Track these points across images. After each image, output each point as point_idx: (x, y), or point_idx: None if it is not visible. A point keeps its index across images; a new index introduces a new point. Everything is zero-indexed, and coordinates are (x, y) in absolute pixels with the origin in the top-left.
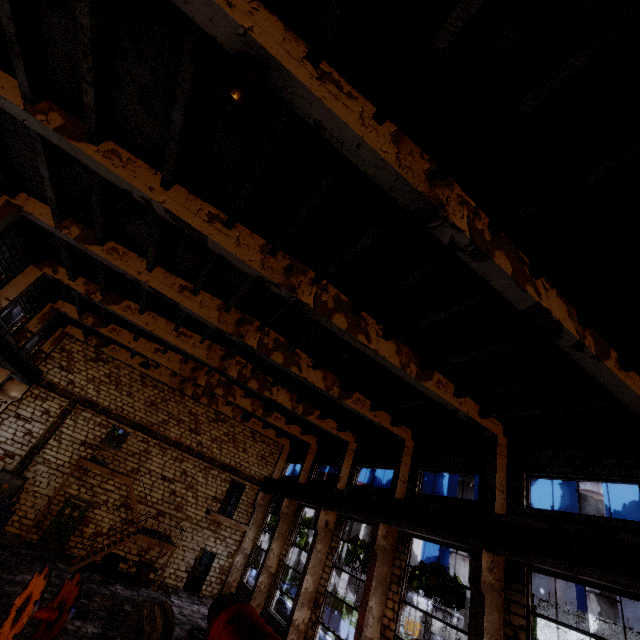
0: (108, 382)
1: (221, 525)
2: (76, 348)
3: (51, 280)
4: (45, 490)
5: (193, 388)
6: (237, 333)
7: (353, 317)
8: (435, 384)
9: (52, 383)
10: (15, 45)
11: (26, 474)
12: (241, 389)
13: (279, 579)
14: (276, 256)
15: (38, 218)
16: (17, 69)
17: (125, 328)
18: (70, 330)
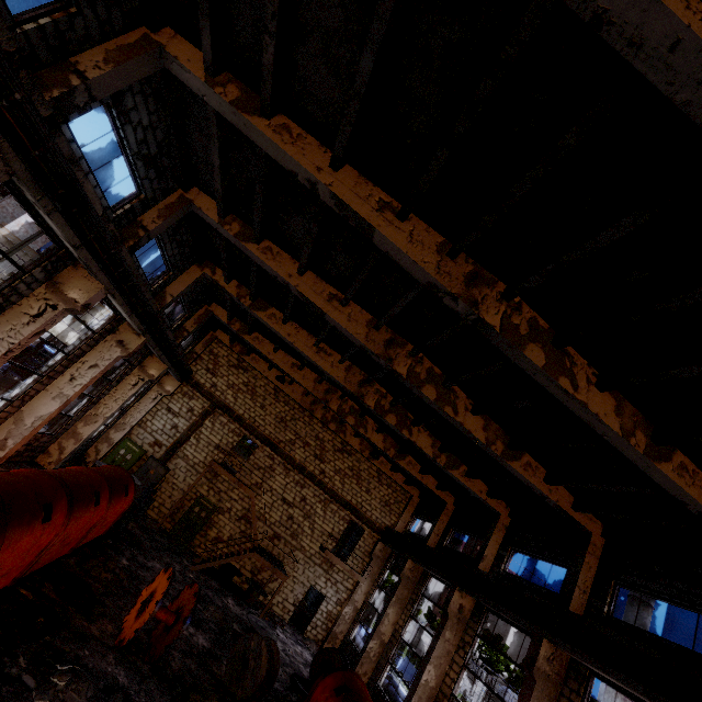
0: (245, 391)
1: (334, 566)
2: (222, 353)
3: (209, 282)
4: (181, 484)
5: (323, 411)
6: (385, 356)
7: (554, 351)
8: (675, 469)
9: (199, 383)
10: (204, 1)
11: (169, 465)
12: (374, 422)
13: (392, 652)
14: (456, 259)
15: (205, 213)
16: (203, 33)
17: (267, 338)
18: (219, 334)
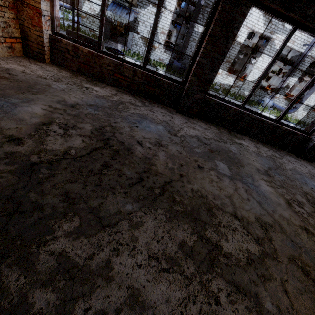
0: None
1: None
2: None
3: None
4: None
5: None
6: None
7: None
8: None
9: None
10: None
11: None
12: None
13: None
14: None
15: None
16: None
17: None
18: None
